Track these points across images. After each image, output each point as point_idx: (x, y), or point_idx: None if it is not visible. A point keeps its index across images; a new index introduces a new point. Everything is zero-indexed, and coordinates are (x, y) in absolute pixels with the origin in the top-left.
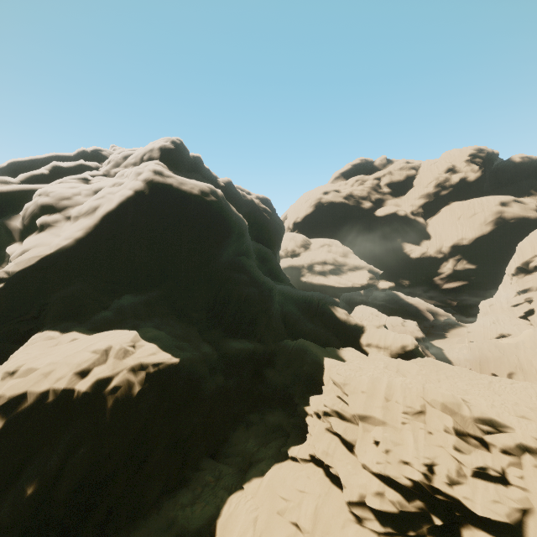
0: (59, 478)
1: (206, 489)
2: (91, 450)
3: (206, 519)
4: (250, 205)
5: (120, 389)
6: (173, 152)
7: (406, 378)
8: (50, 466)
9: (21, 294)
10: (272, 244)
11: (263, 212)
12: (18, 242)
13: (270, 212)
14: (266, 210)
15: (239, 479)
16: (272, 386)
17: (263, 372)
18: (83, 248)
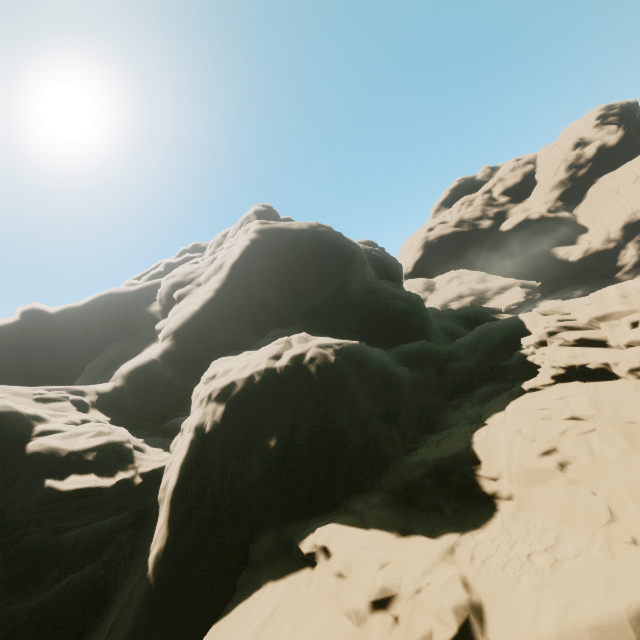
0: (295, 431)
1: (442, 442)
2: (313, 404)
3: (459, 447)
4: None
5: (317, 359)
6: (267, 213)
7: None
8: (282, 424)
9: (186, 342)
10: (394, 280)
11: (371, 252)
12: (162, 320)
13: (379, 251)
14: (374, 250)
15: (476, 424)
16: (465, 370)
17: (447, 366)
18: (223, 298)
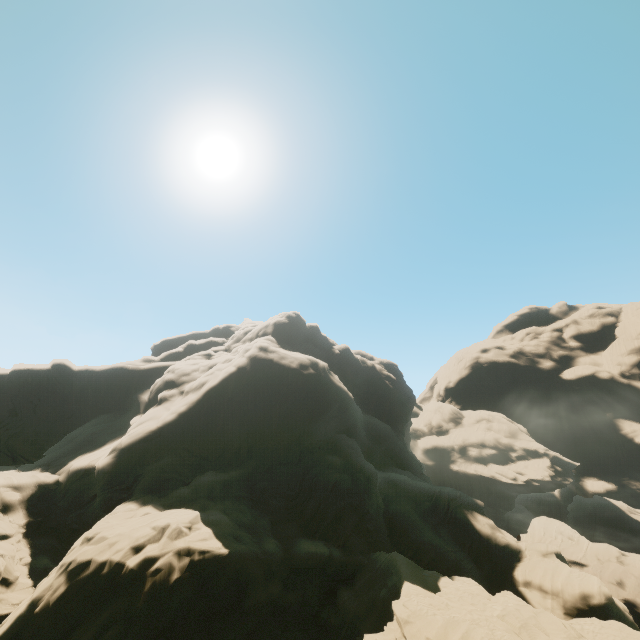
0: None
1: None
2: (117, 634)
3: None
4: (370, 372)
5: (160, 572)
6: (286, 326)
7: (509, 635)
8: None
9: (125, 464)
10: (394, 418)
11: (384, 380)
12: (141, 414)
13: (394, 380)
14: (389, 377)
15: None
16: (341, 614)
17: (338, 592)
18: (183, 422)
